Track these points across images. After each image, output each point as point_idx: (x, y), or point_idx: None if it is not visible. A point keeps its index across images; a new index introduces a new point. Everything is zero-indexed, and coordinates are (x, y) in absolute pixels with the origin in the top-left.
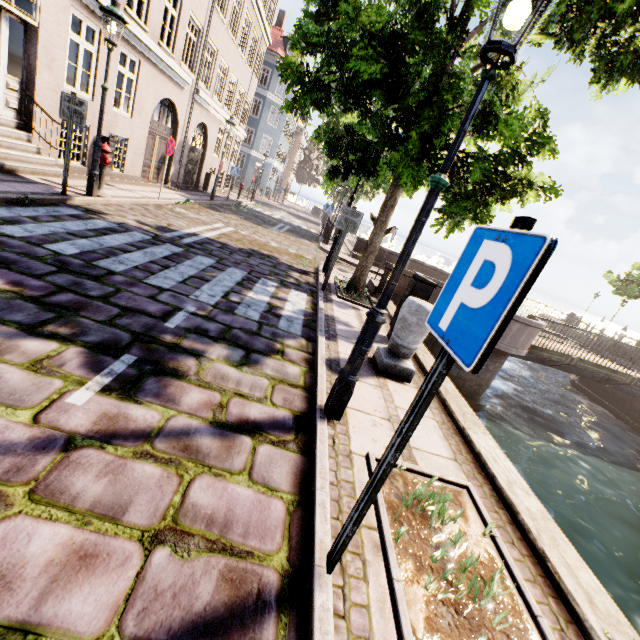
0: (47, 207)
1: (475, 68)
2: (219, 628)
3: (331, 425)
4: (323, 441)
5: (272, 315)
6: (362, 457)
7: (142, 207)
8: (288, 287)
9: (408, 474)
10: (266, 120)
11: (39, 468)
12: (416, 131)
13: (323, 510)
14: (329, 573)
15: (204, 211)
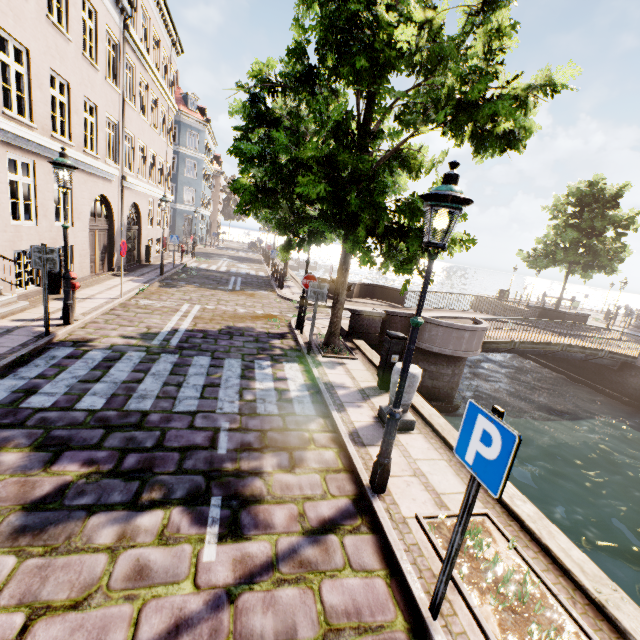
0: (42, 356)
1: (387, 155)
2: None
3: (381, 499)
4: (384, 517)
5: (285, 402)
6: (413, 519)
7: (113, 314)
8: (280, 361)
9: (447, 520)
10: (184, 173)
11: (226, 623)
12: (362, 226)
13: (410, 575)
14: (435, 619)
15: (163, 293)
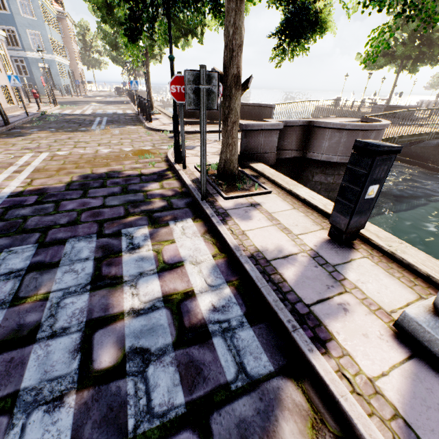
0: None
1: None
2: None
3: None
4: None
5: (193, 342)
6: None
7: None
8: (163, 222)
9: None
10: (19, 12)
11: None
12: None
13: None
14: None
15: (0, 145)
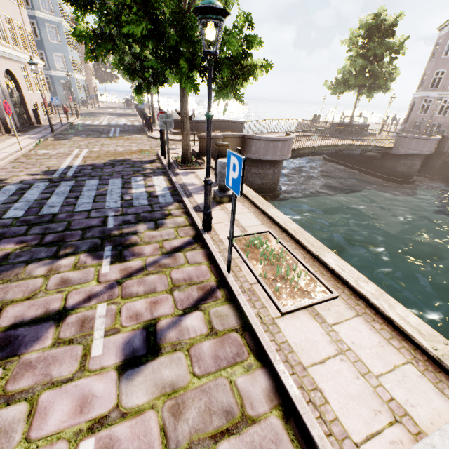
0: None
1: None
2: (204, 298)
3: (209, 234)
4: (209, 240)
5: (153, 198)
6: (226, 239)
7: (18, 162)
8: (149, 176)
9: (245, 237)
10: (48, 39)
11: (117, 292)
12: (183, 59)
13: (220, 260)
14: (229, 273)
15: (57, 144)
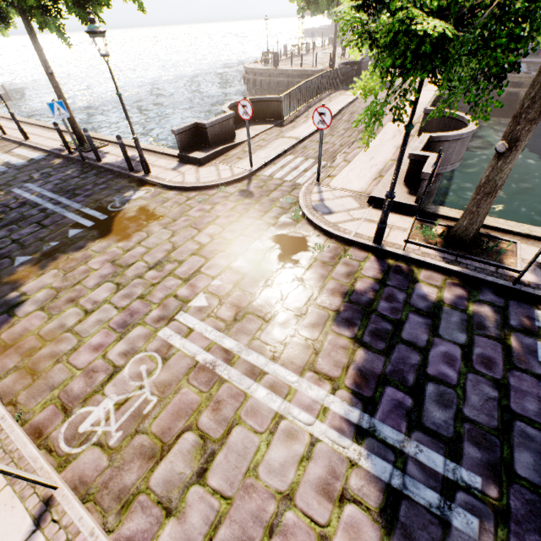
0: None
1: None
2: None
3: None
4: None
5: None
6: None
7: None
8: (536, 329)
9: None
10: None
11: None
12: None
13: None
14: None
15: (45, 346)
